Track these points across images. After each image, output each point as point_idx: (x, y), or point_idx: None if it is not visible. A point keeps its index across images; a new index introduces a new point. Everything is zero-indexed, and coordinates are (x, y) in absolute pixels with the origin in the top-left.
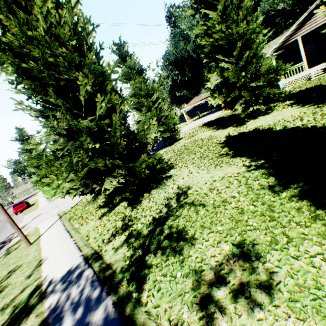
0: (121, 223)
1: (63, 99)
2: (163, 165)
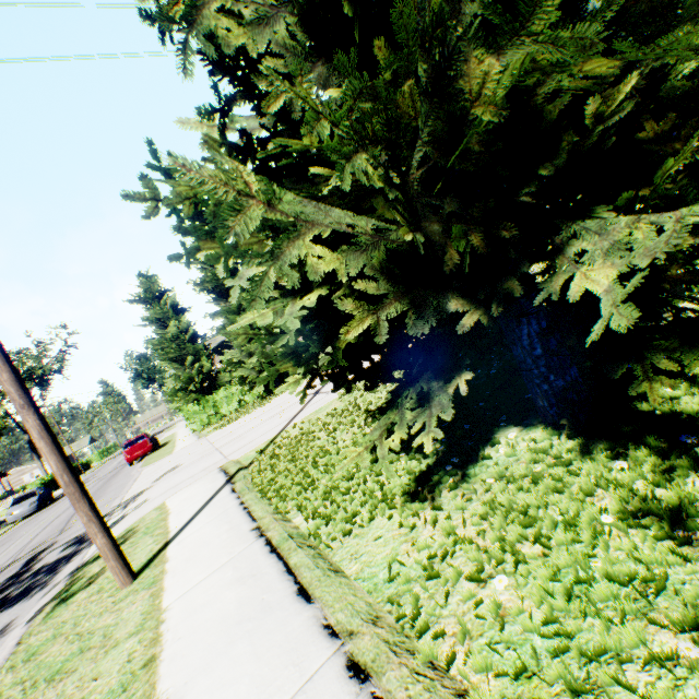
0: None
1: None
2: (694, 263)
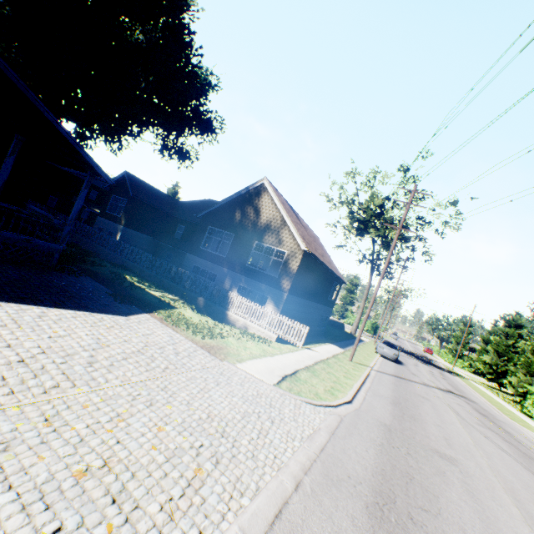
0: (482, 384)
1: (498, 353)
2: None
